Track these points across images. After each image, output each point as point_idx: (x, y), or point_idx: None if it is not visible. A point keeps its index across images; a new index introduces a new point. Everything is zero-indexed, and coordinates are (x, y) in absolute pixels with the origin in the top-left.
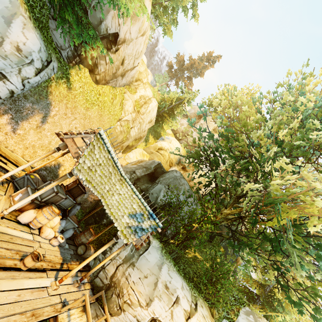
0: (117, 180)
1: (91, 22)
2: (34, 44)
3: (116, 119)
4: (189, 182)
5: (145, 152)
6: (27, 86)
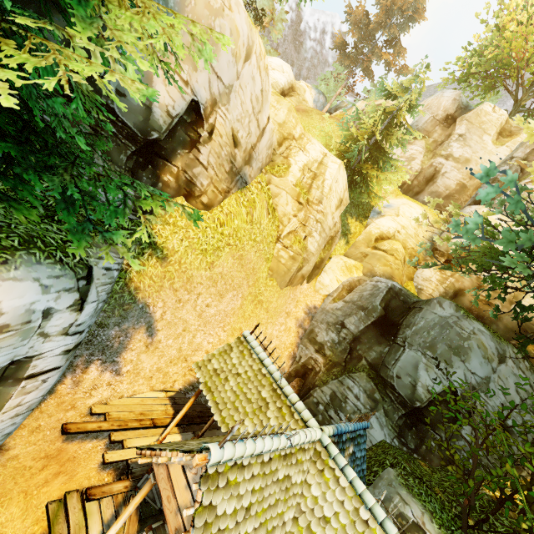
0: (309, 463)
1: (132, 123)
2: (22, 294)
3: (272, 241)
4: (478, 293)
5: (351, 261)
6: (85, 324)
